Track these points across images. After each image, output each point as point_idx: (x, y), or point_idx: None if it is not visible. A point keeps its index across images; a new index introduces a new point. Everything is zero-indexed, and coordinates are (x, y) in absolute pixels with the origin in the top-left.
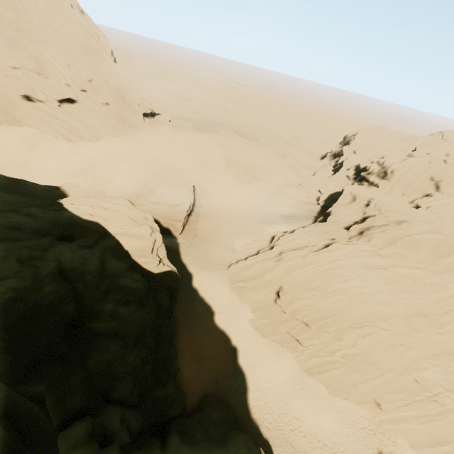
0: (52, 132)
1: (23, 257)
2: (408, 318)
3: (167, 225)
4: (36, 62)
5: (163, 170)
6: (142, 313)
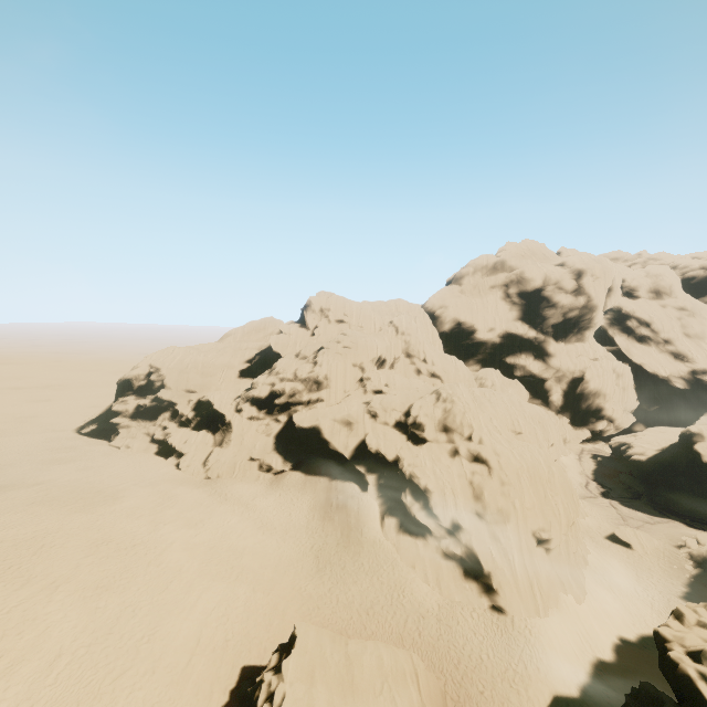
0: None
1: None
2: None
3: None
4: None
5: (291, 706)
6: None
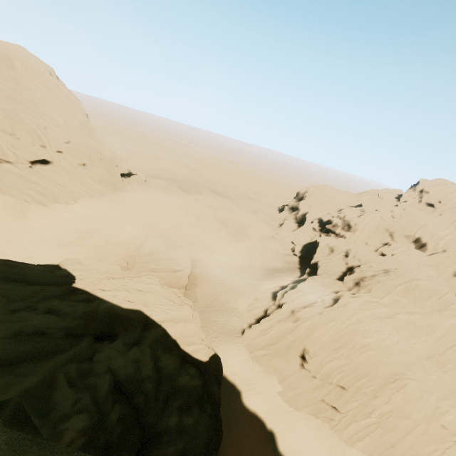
0: (20, 195)
1: (72, 376)
2: (422, 362)
3: None
4: (10, 122)
5: (158, 233)
6: (206, 419)
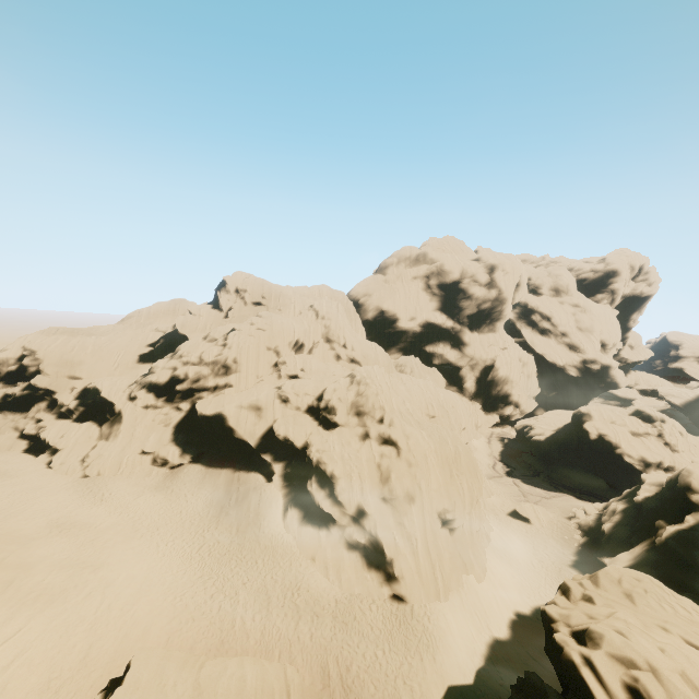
0: None
1: None
2: None
3: None
4: None
5: None
6: None
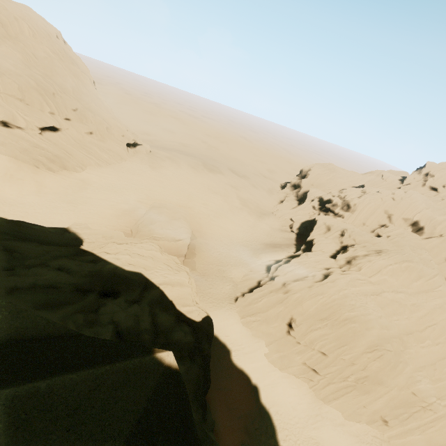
0: (31, 161)
1: (80, 324)
2: (402, 337)
3: None
4: (19, 88)
5: (161, 204)
6: (196, 369)
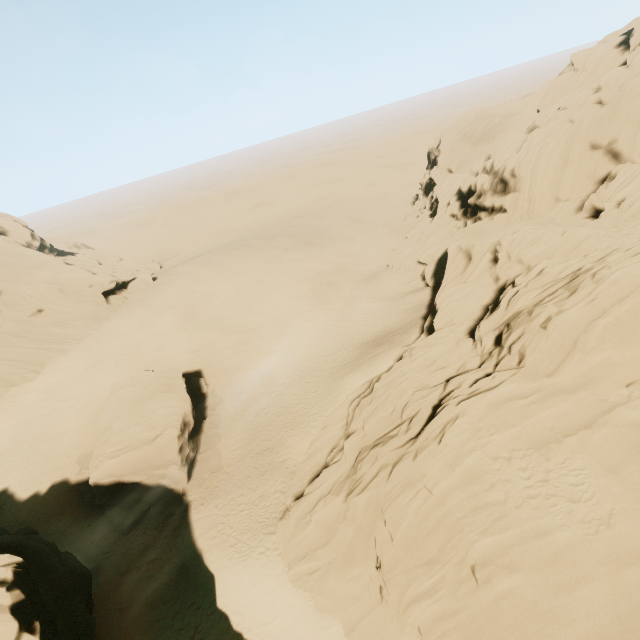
0: None
1: None
2: None
3: (154, 480)
4: None
5: (122, 382)
6: None
